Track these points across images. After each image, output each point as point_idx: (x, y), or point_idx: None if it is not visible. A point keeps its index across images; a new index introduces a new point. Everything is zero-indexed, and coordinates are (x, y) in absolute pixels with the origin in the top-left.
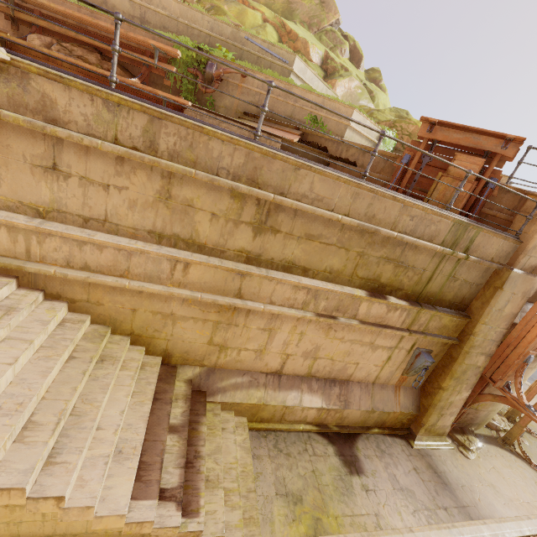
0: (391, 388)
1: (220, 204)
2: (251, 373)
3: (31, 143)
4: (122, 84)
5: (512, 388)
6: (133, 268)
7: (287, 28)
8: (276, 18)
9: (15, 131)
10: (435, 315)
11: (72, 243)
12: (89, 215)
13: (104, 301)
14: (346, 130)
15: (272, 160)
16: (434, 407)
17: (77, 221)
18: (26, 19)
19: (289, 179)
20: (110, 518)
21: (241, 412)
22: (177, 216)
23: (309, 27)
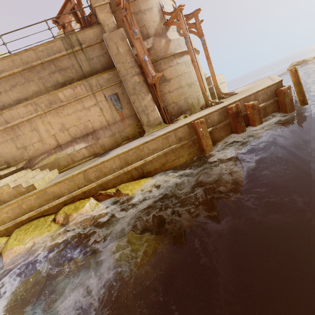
0: (119, 122)
1: None
2: (47, 152)
3: None
4: None
5: (180, 81)
6: None
7: None
8: None
9: None
10: (97, 77)
11: None
12: None
13: None
14: None
15: None
16: (138, 113)
17: None
18: None
19: None
20: None
21: (52, 167)
22: None
23: None
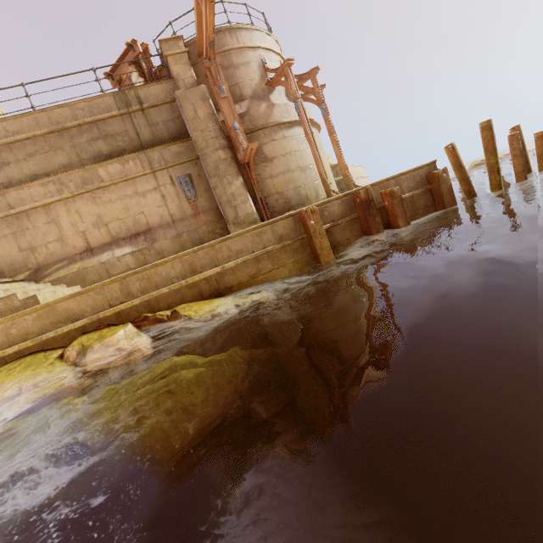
0: (191, 217)
1: None
2: (68, 258)
3: None
4: None
5: (289, 162)
6: None
7: None
8: None
9: None
10: (161, 150)
11: None
12: None
13: None
14: None
15: None
16: (221, 204)
17: None
18: None
19: None
20: None
21: (72, 283)
22: None
23: None
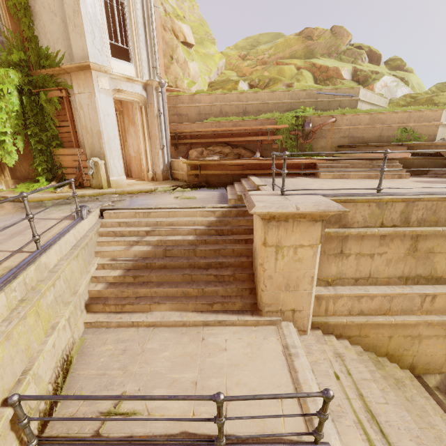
0: None
1: None
2: None
3: (329, 242)
4: (266, 163)
5: None
6: (393, 307)
7: (317, 65)
8: (306, 62)
9: None
10: None
11: (354, 299)
12: (358, 276)
13: (369, 334)
14: (437, 129)
15: None
16: None
17: (350, 282)
18: (184, 142)
19: None
20: None
21: None
22: (420, 261)
23: (329, 55)
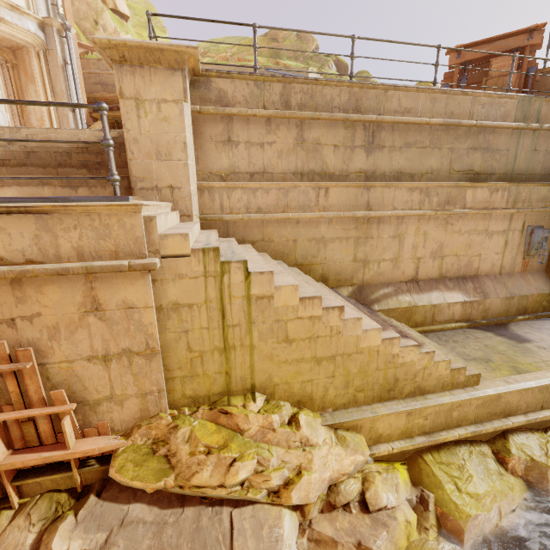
0: (518, 275)
1: (338, 136)
2: (393, 284)
3: (214, 127)
4: None
5: None
6: (290, 203)
7: (281, 64)
8: (269, 61)
9: (205, 121)
10: (532, 188)
11: (248, 192)
12: (253, 171)
13: (273, 238)
14: None
15: (367, 91)
16: None
17: (246, 178)
18: None
19: (381, 102)
20: (371, 333)
21: (397, 319)
22: (310, 154)
23: (295, 59)
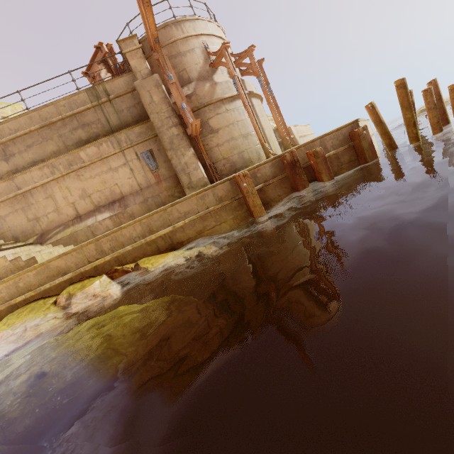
0: (155, 185)
1: None
2: (64, 224)
3: None
4: None
5: (232, 131)
6: None
7: None
8: None
9: None
10: (127, 132)
11: None
12: None
13: None
14: None
15: None
16: (177, 173)
17: None
18: None
19: None
20: None
21: (67, 243)
22: None
23: None
